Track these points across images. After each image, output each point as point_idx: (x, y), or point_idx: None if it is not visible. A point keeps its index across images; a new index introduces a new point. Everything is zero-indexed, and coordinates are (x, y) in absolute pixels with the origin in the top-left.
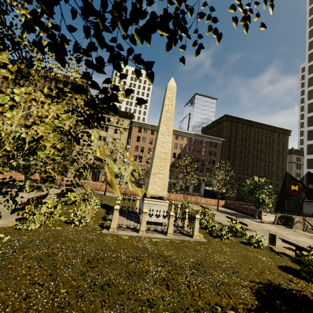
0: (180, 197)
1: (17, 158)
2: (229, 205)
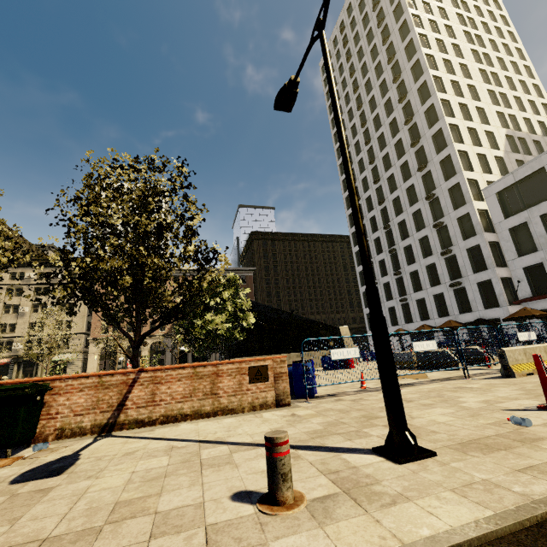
0: None
1: None
2: None
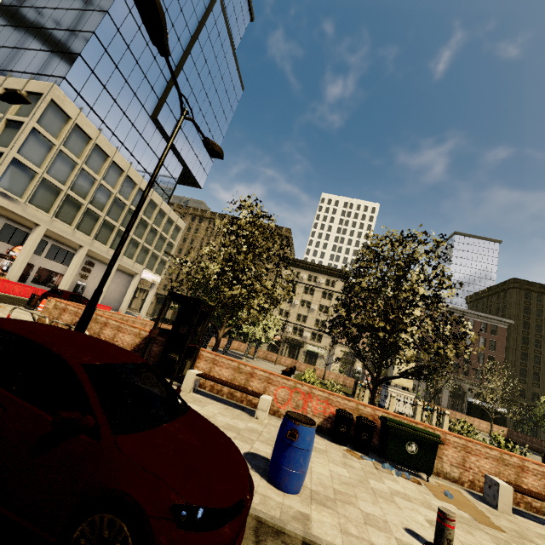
0: None
1: (270, 331)
2: (515, 437)
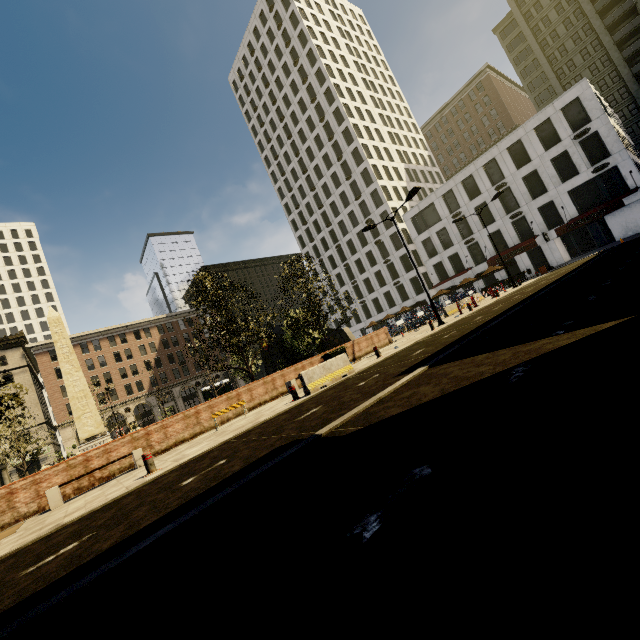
0: None
1: None
2: None
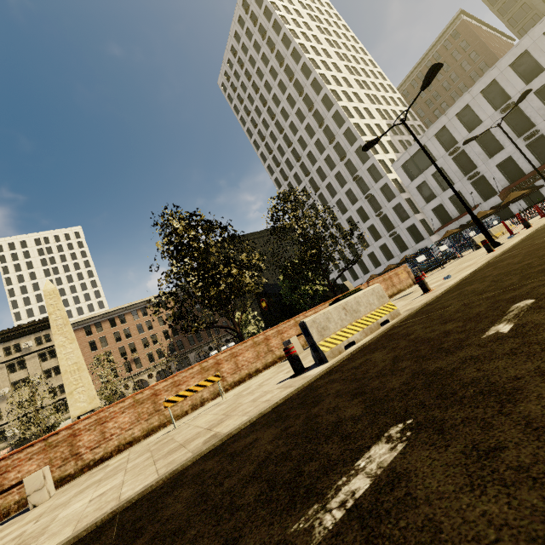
0: None
1: None
2: None
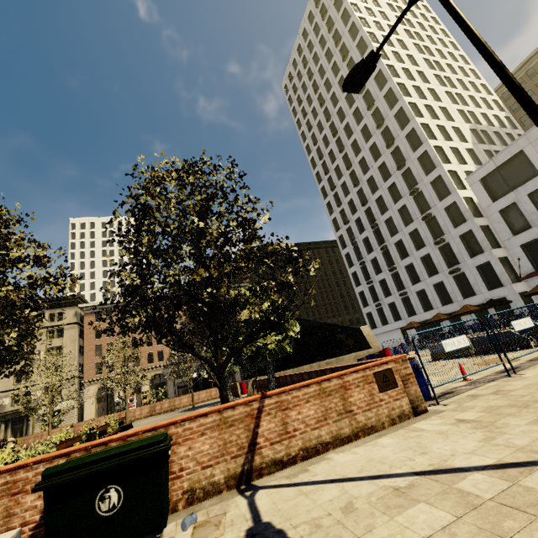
0: (141, 411)
1: None
2: None
